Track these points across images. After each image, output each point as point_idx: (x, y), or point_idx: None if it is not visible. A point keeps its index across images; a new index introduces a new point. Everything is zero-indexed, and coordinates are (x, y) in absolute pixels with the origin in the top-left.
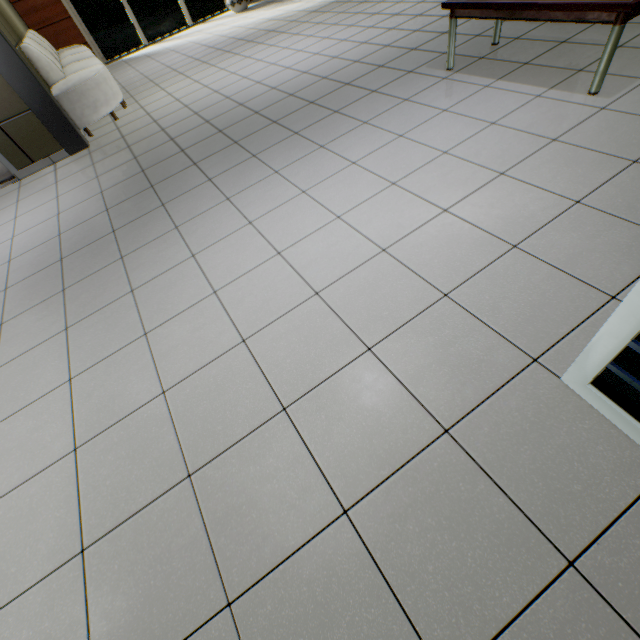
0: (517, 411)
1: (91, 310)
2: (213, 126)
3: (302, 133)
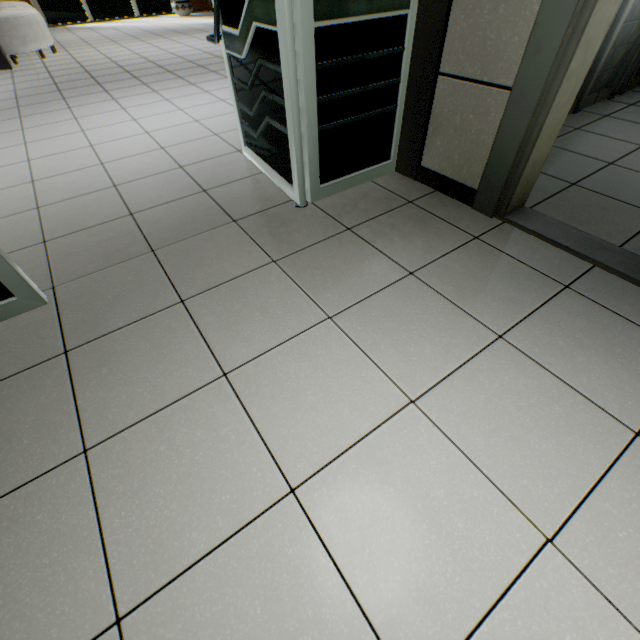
0: (218, 162)
1: None
2: (124, 69)
3: (185, 78)
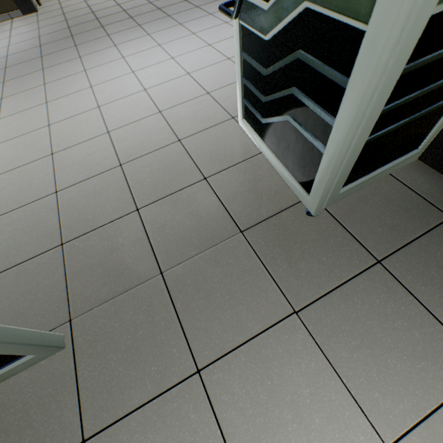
0: (214, 134)
1: (18, 91)
2: (121, 7)
3: (172, 16)
